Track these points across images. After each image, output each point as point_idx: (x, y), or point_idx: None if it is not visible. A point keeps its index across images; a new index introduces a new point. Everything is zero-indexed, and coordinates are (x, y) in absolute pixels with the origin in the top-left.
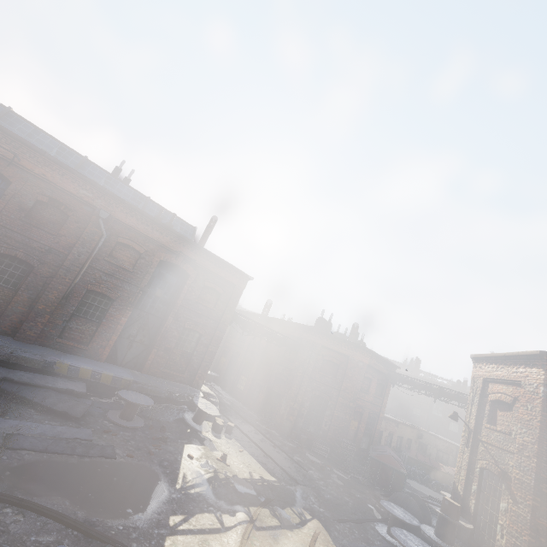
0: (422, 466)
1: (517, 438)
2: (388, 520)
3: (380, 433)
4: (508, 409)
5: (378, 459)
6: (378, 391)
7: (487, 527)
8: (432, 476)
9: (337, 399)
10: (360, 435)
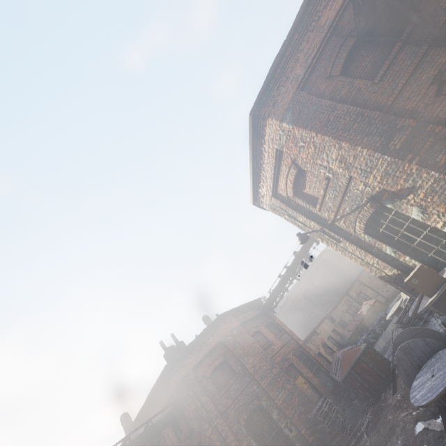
0: (359, 330)
1: (332, 167)
2: (442, 407)
3: (321, 356)
4: (304, 177)
5: (345, 372)
6: (275, 332)
7: (445, 251)
8: (370, 325)
9: (262, 389)
10: (316, 382)
